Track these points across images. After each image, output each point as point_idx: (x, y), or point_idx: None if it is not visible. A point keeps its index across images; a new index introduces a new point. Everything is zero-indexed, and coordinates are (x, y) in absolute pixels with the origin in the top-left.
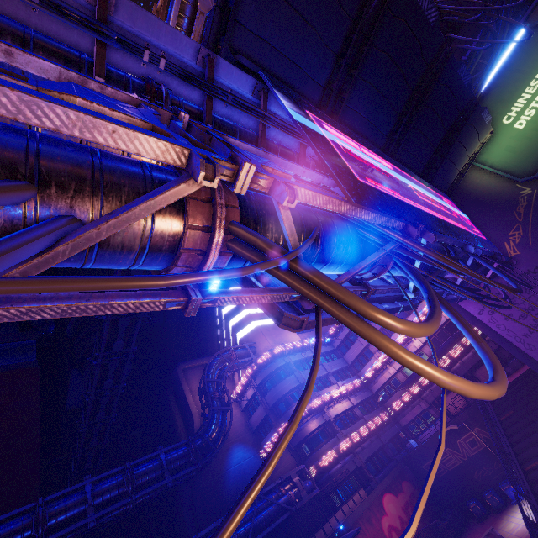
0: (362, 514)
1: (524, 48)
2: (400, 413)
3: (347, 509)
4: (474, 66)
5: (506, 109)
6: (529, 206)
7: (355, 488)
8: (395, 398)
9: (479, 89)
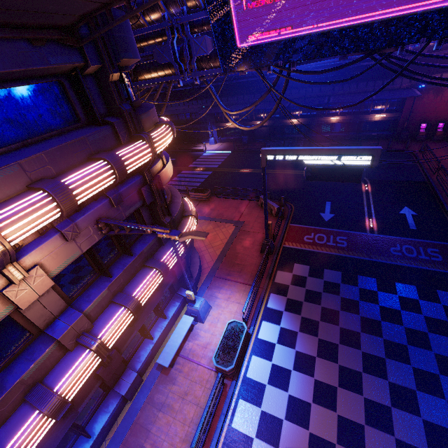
0: None
1: None
2: None
3: None
4: None
5: None
6: None
7: None
8: None
9: None
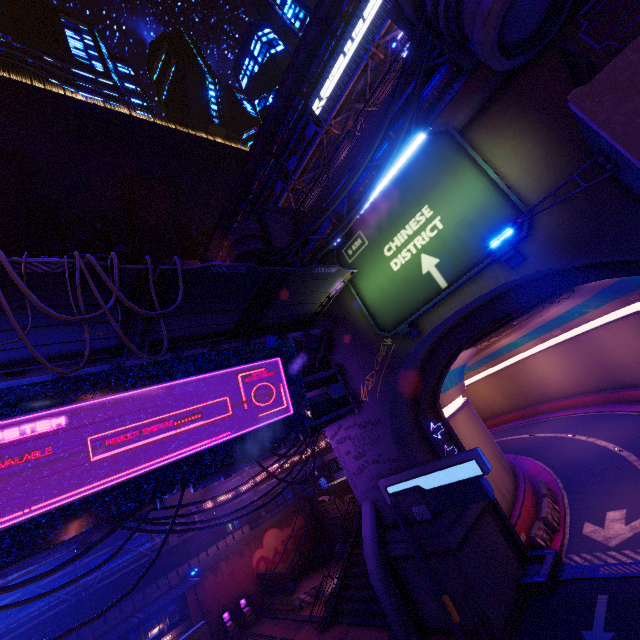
0: (237, 548)
1: (424, 158)
2: (325, 450)
3: (223, 545)
4: (365, 163)
5: (390, 236)
6: (386, 358)
7: (240, 525)
8: (323, 437)
9: (365, 199)
